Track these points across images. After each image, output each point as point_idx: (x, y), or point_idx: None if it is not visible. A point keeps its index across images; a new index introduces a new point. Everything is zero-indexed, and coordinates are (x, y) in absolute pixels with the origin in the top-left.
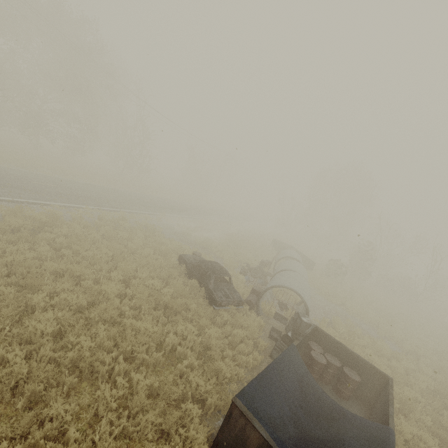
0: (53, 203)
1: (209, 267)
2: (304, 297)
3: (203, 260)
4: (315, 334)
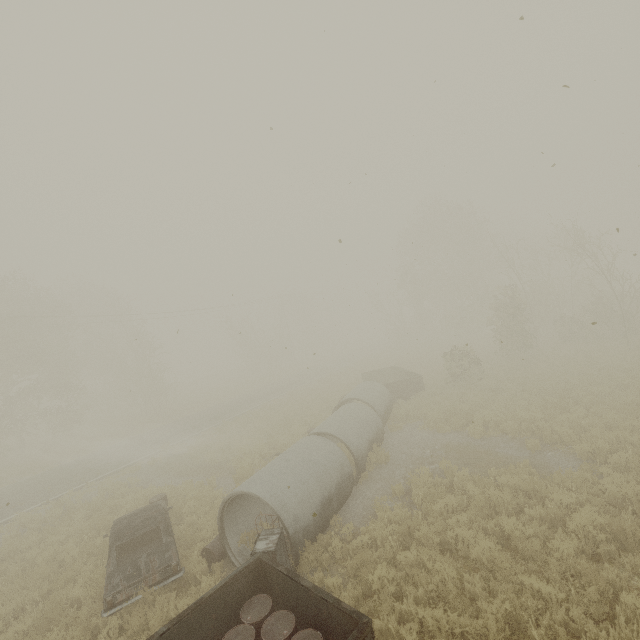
0: None
1: (117, 529)
2: (265, 496)
3: (118, 520)
4: (264, 573)
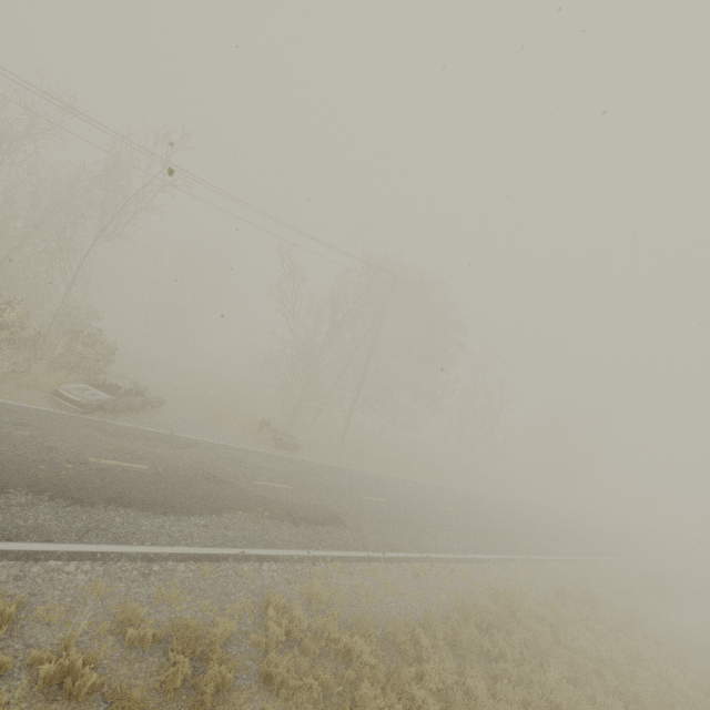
0: (490, 556)
1: None
2: None
3: None
4: None
